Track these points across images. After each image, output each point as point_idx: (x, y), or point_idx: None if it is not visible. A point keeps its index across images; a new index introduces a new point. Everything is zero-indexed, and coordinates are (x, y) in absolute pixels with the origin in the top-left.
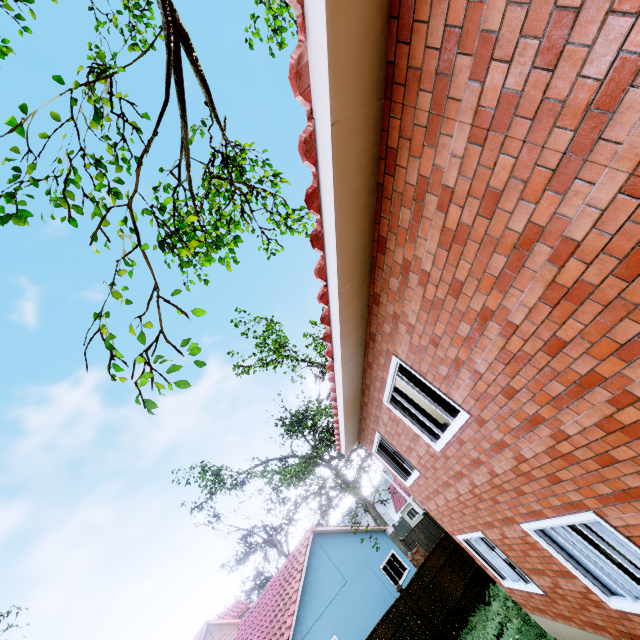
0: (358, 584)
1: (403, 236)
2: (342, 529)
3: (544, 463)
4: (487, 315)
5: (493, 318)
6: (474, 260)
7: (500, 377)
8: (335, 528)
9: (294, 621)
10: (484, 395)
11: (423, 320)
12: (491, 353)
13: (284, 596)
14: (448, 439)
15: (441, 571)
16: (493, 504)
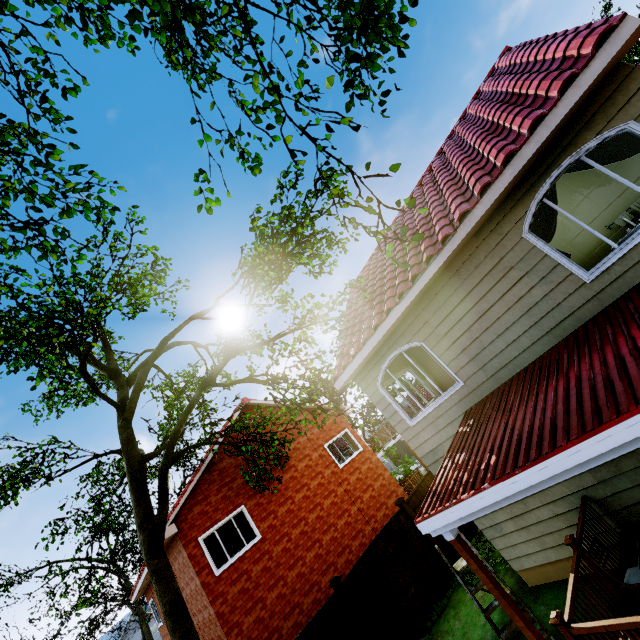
0: None
1: None
2: None
3: None
4: None
5: None
6: None
7: None
8: None
9: None
10: None
11: None
12: None
13: None
14: None
15: None
16: None
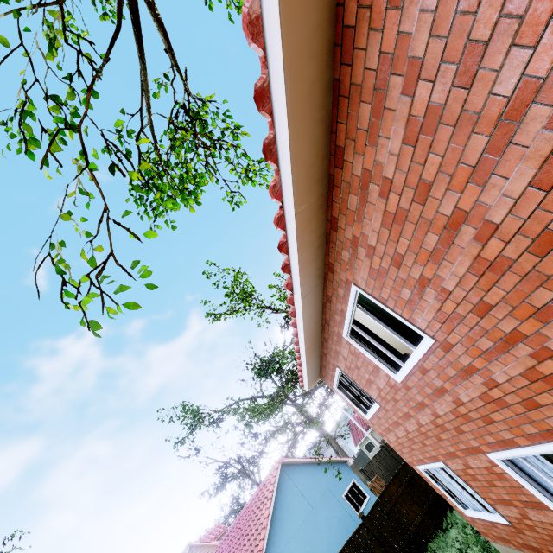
0: (323, 511)
1: (362, 140)
2: (307, 460)
3: (520, 387)
4: (459, 218)
5: (467, 221)
6: (446, 150)
7: (472, 292)
8: (301, 460)
9: (265, 545)
10: (452, 316)
11: (384, 239)
12: (462, 265)
13: (256, 522)
14: (410, 368)
15: (400, 499)
16: (457, 434)
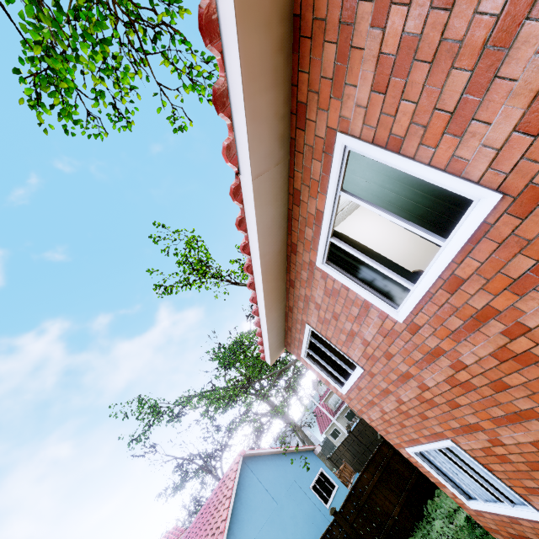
0: (289, 506)
1: None
2: (272, 451)
3: None
4: None
5: None
6: None
7: None
8: (265, 451)
9: None
10: None
11: None
12: None
13: (213, 525)
14: (427, 287)
15: (376, 489)
16: (492, 393)
